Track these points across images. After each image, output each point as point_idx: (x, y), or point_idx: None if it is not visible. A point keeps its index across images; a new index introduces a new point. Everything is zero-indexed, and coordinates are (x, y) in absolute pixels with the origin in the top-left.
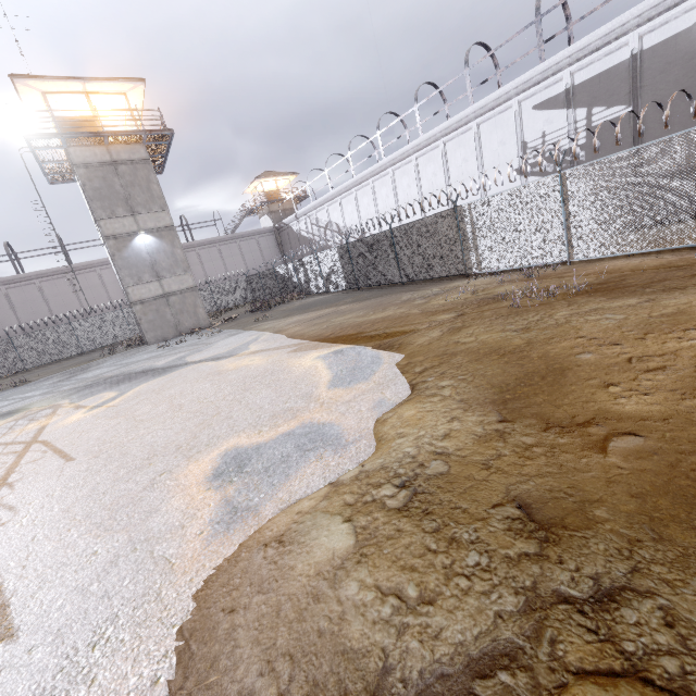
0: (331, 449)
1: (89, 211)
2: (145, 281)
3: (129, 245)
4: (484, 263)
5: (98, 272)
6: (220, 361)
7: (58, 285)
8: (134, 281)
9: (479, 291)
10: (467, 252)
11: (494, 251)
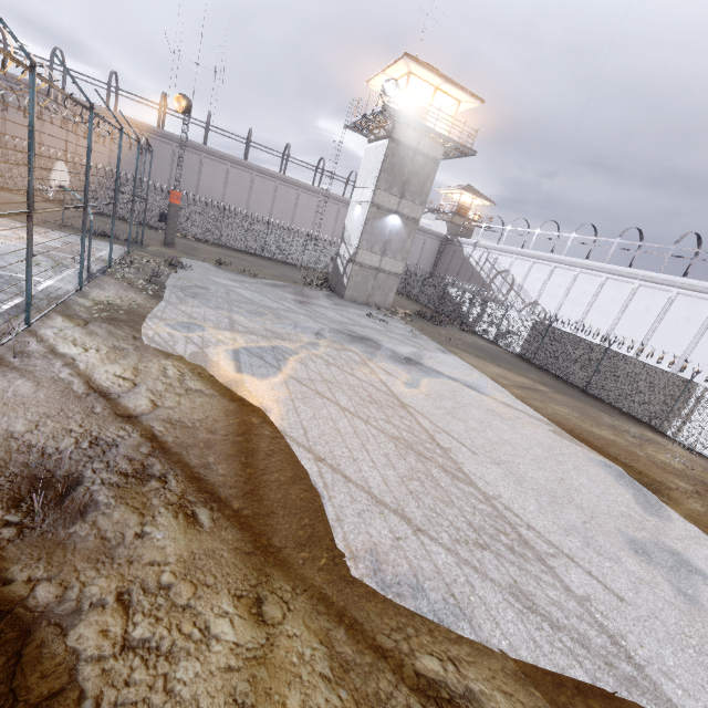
0: (707, 580)
1: (368, 172)
2: (374, 250)
3: (383, 218)
4: (683, 435)
5: (298, 192)
6: (480, 395)
7: (265, 185)
8: (367, 246)
9: (690, 467)
10: (673, 416)
11: (701, 434)
